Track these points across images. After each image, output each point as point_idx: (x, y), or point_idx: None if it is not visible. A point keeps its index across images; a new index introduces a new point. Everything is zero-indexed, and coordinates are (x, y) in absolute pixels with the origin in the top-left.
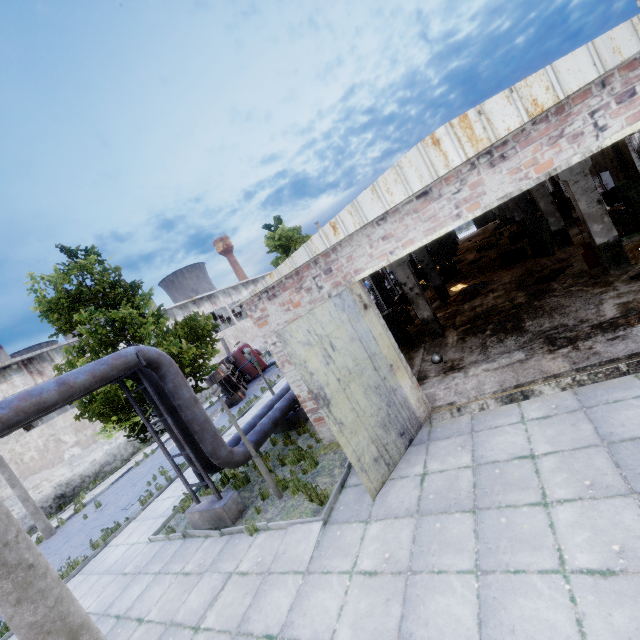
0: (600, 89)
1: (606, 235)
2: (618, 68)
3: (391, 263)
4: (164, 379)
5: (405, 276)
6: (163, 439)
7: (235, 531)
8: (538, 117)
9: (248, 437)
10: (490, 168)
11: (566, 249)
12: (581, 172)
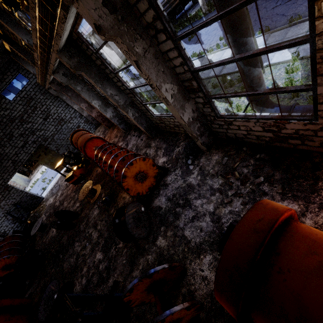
0: None
1: None
2: None
3: None
4: None
5: None
6: None
7: None
8: None
9: None
10: None
11: None
12: None
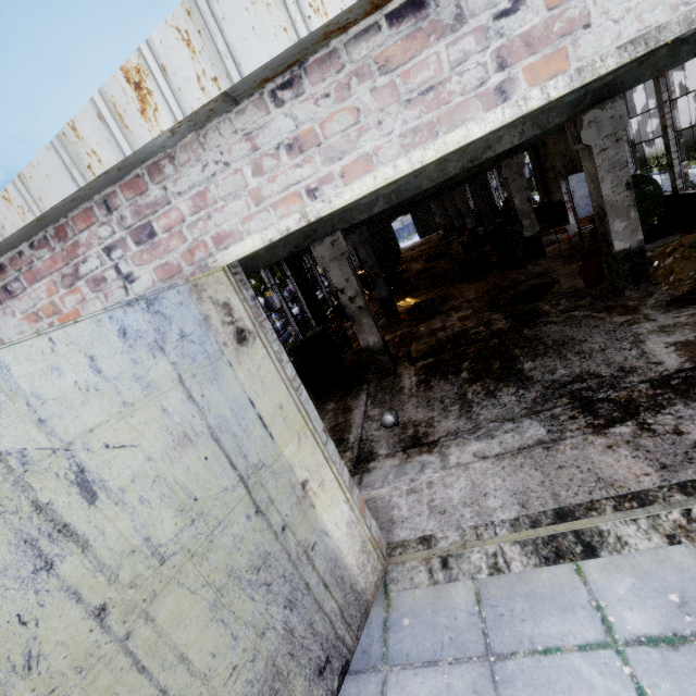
0: None
1: (629, 238)
2: None
3: (322, 254)
4: None
5: (343, 278)
6: None
7: None
8: None
9: None
10: None
11: (538, 262)
12: (612, 134)
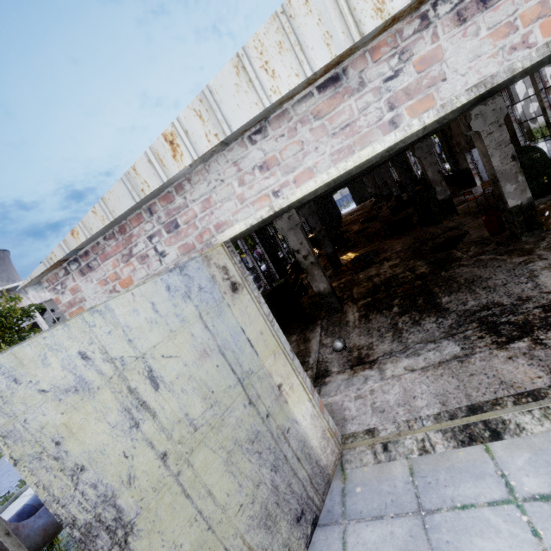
0: None
1: (519, 196)
2: None
3: (282, 226)
4: None
5: (298, 242)
6: None
7: None
8: None
9: None
10: (457, 25)
11: (452, 218)
12: (495, 122)
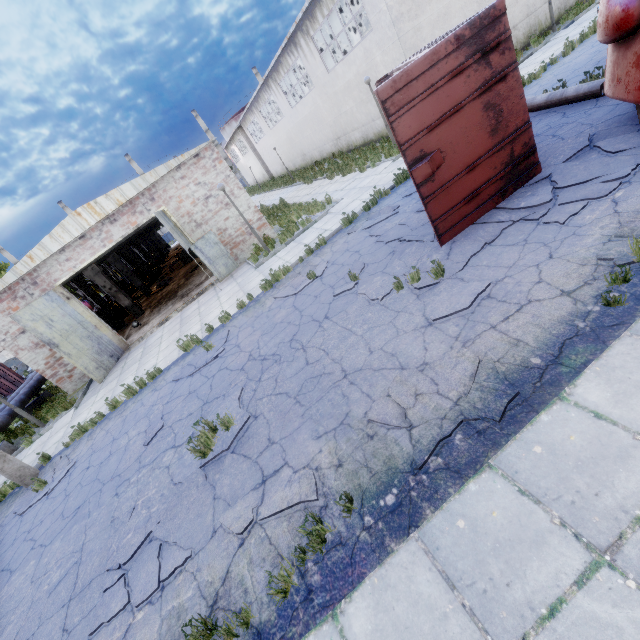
0: (143, 196)
1: None
2: (146, 190)
3: (89, 274)
4: None
5: (103, 281)
6: None
7: (15, 455)
8: (124, 205)
9: (1, 414)
10: (112, 224)
11: None
12: None
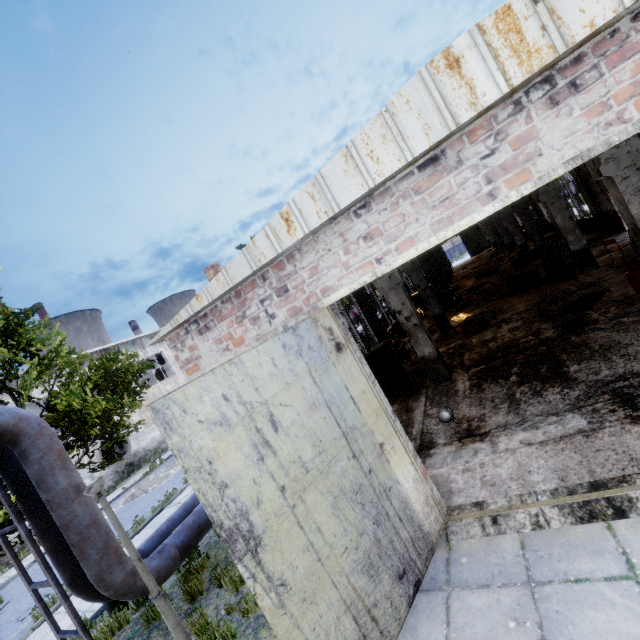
0: None
1: None
2: None
3: (381, 285)
4: (24, 459)
5: (399, 302)
6: (113, 495)
7: None
8: None
9: (171, 538)
10: (550, 108)
11: (590, 272)
12: (631, 165)
